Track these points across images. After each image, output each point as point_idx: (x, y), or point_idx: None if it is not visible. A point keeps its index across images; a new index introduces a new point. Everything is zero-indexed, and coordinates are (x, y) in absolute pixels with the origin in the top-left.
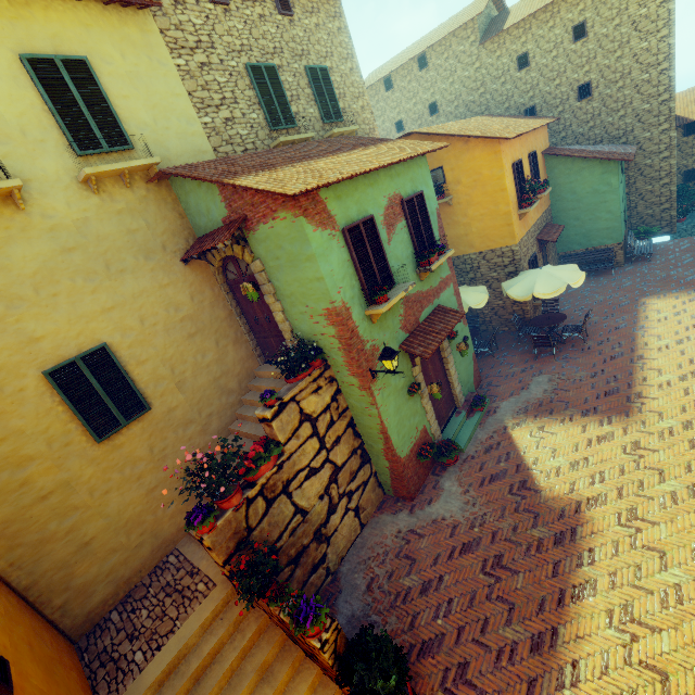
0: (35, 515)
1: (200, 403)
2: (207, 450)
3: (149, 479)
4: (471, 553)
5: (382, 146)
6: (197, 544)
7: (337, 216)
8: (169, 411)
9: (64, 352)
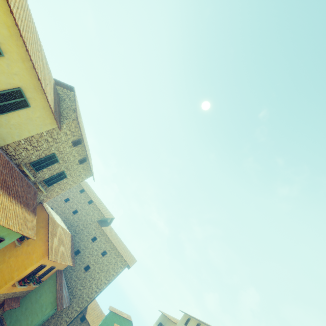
0: None
1: None
2: None
3: None
4: None
5: (27, 213)
6: None
7: None
8: None
9: None
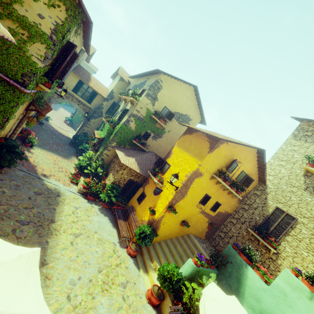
0: None
1: None
2: None
3: None
4: None
5: None
6: None
7: None
8: None
9: None
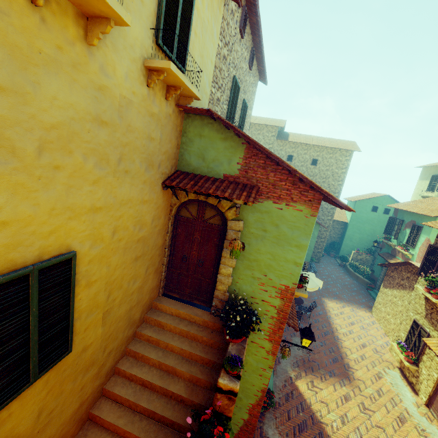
0: None
1: (109, 337)
2: (89, 400)
3: None
4: None
5: None
6: None
7: None
8: (83, 350)
9: (18, 254)
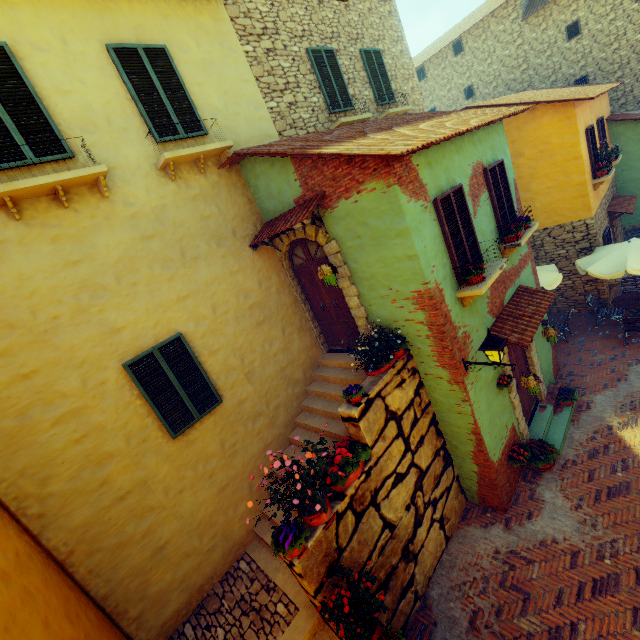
0: (113, 517)
1: (267, 394)
2: (275, 444)
3: (220, 476)
4: (610, 595)
5: (455, 114)
6: (268, 550)
7: (427, 185)
8: (239, 403)
9: (142, 343)
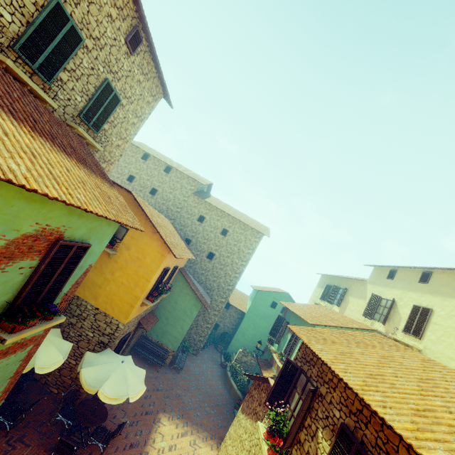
0: None
1: None
2: None
3: None
4: None
5: (98, 180)
6: None
7: None
8: None
9: None
